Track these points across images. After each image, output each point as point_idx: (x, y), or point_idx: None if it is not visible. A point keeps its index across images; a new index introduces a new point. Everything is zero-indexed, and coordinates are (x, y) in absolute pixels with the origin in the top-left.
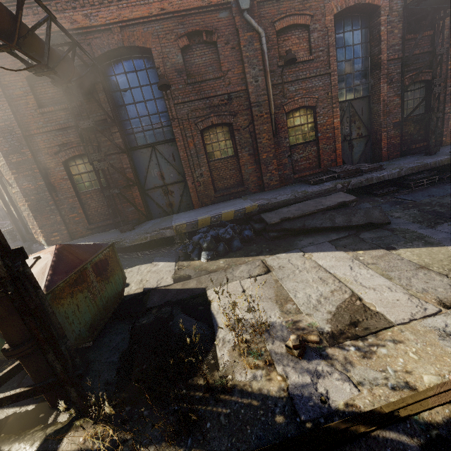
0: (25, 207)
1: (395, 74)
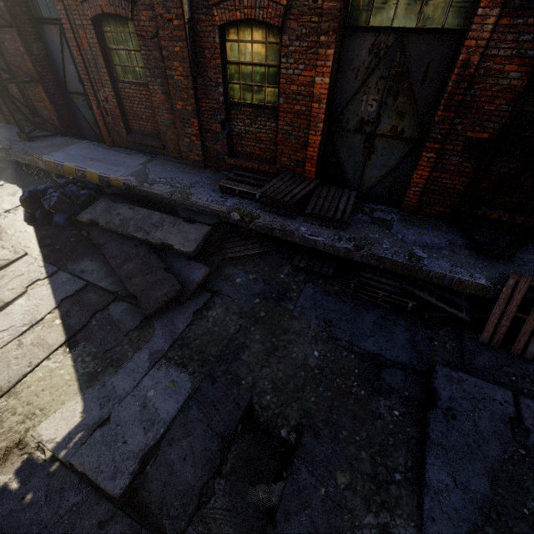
0: None
1: None
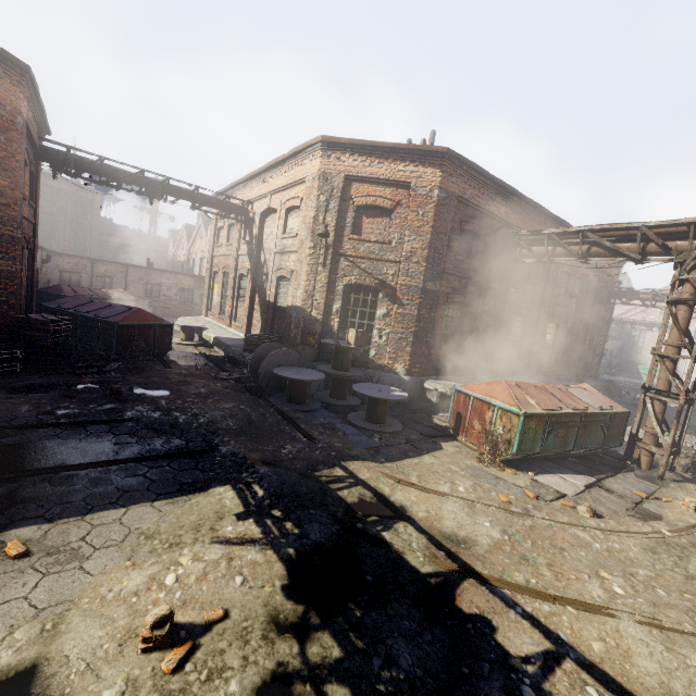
0: (406, 330)
1: (586, 321)
